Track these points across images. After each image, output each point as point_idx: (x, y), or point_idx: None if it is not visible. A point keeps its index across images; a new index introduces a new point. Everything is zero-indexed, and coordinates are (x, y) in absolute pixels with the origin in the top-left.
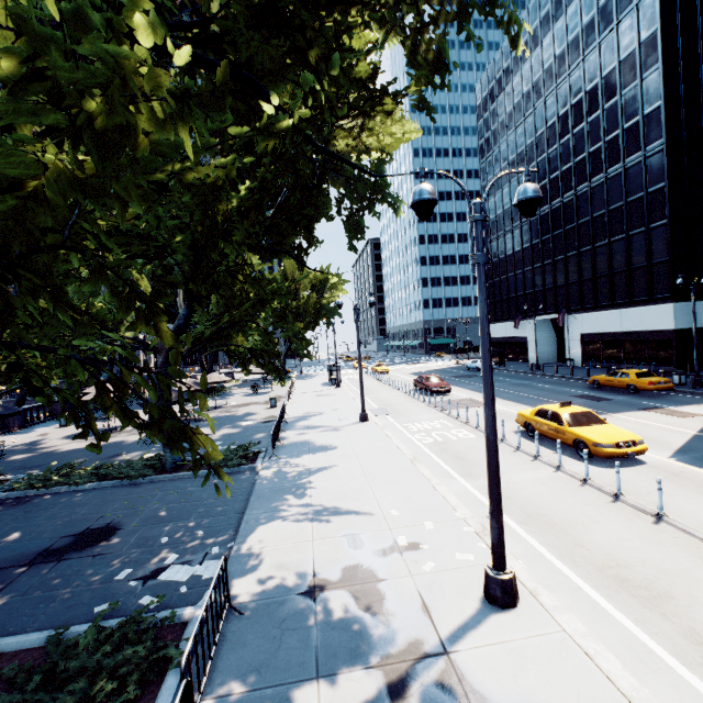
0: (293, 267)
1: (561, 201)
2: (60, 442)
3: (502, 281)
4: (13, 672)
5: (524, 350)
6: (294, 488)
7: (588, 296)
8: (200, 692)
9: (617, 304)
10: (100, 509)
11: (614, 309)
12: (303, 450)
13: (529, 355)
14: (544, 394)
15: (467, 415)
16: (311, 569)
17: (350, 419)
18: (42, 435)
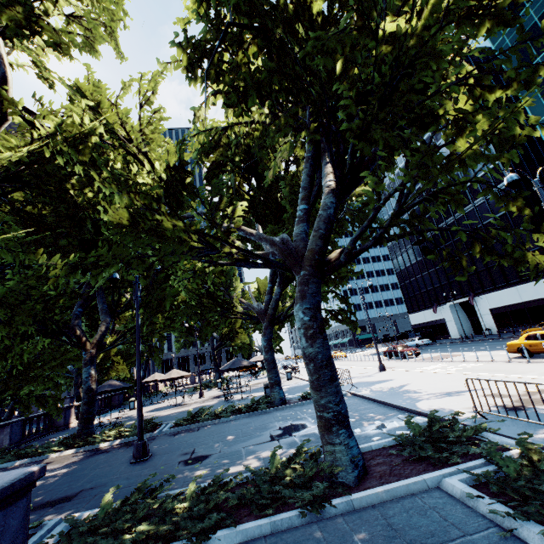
0: (265, 285)
1: (445, 224)
2: (149, 413)
3: (412, 282)
4: (398, 441)
5: (444, 330)
6: (401, 392)
7: (486, 281)
8: (540, 421)
9: (512, 283)
10: (267, 422)
11: (511, 287)
12: (367, 384)
13: (450, 332)
14: (496, 346)
15: (463, 355)
16: (493, 405)
17: (369, 372)
18: (124, 414)
